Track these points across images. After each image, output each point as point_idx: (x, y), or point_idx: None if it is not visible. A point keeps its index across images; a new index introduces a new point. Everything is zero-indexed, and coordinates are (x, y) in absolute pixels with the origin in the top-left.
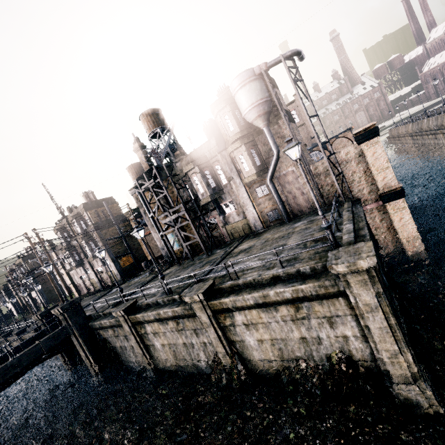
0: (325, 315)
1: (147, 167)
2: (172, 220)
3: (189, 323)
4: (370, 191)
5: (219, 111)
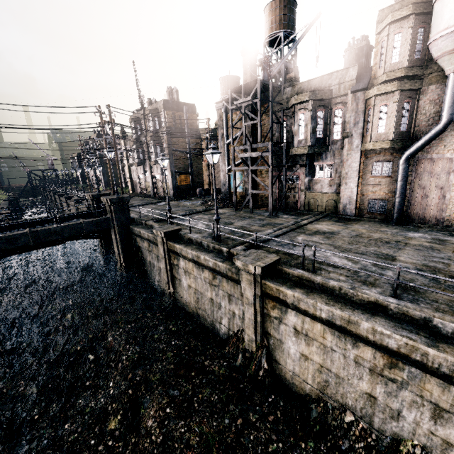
0: (438, 403)
1: (247, 80)
2: (251, 157)
3: (227, 285)
4: None
5: (392, 22)
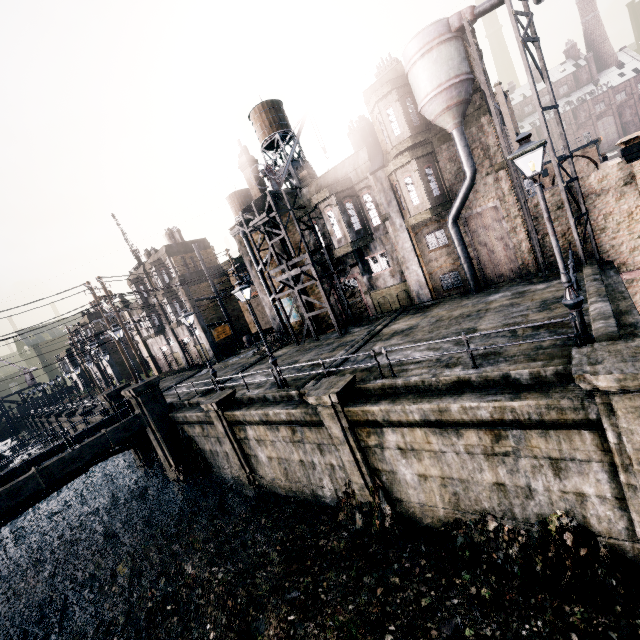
0: (549, 455)
1: (257, 194)
2: (291, 277)
3: (311, 434)
4: (635, 249)
5: (378, 101)
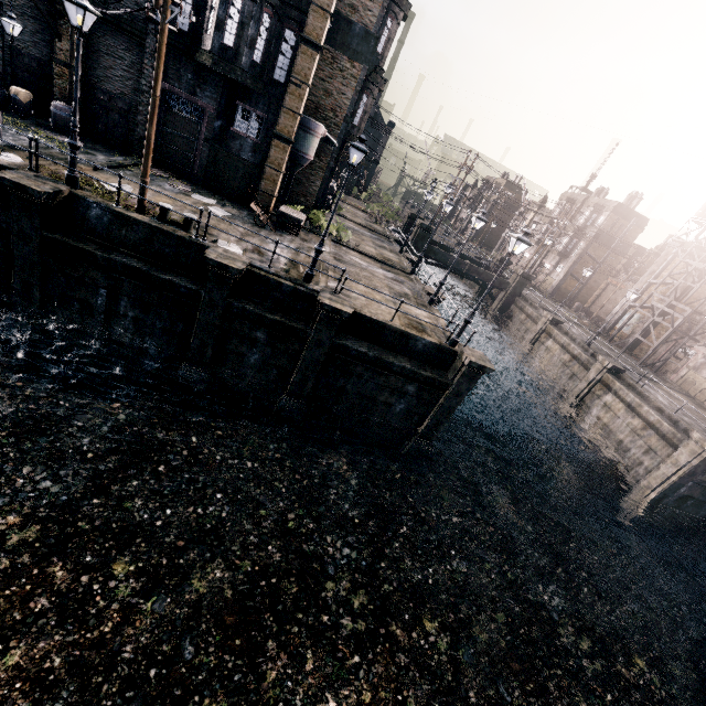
0: (651, 446)
1: None
2: (662, 310)
3: (577, 368)
4: None
5: None
